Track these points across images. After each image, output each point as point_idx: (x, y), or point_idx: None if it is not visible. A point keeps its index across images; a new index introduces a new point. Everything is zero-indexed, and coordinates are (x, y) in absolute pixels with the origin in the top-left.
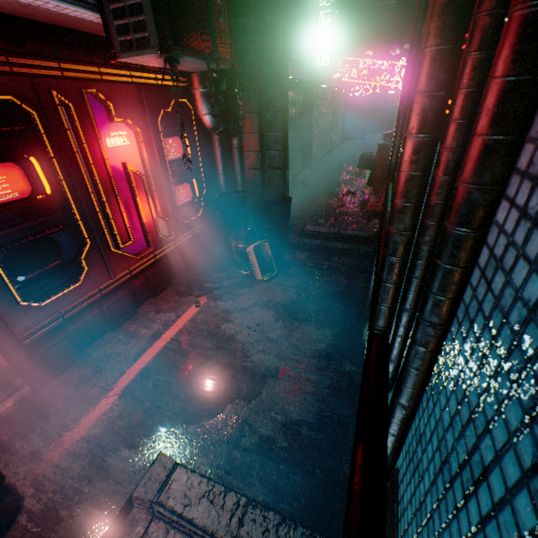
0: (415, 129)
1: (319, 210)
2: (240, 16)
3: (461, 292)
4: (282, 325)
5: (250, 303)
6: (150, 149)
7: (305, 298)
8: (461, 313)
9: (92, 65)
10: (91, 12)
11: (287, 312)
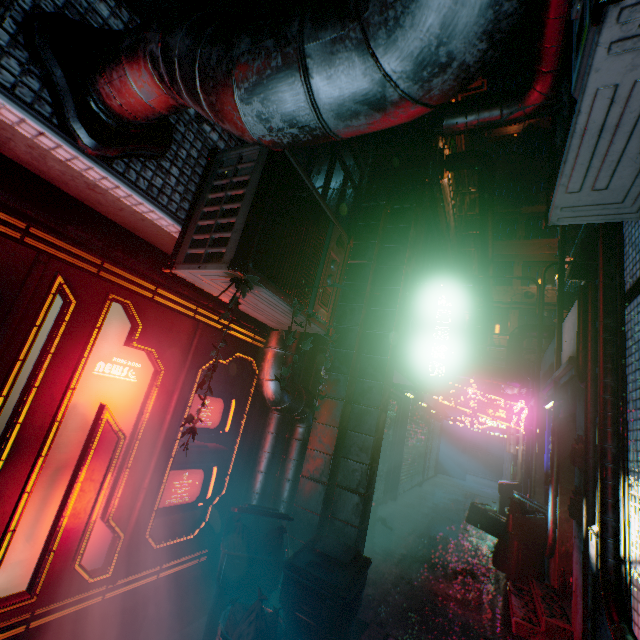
0: None
1: (414, 596)
2: (350, 300)
3: None
4: None
5: None
6: (165, 398)
7: None
8: None
9: (149, 281)
10: (172, 220)
11: None
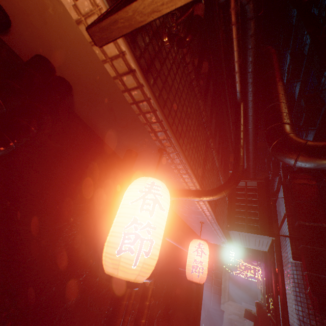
0: (273, 282)
1: None
2: None
3: (286, 307)
4: None
5: None
6: None
7: None
8: (290, 316)
9: None
10: None
11: None
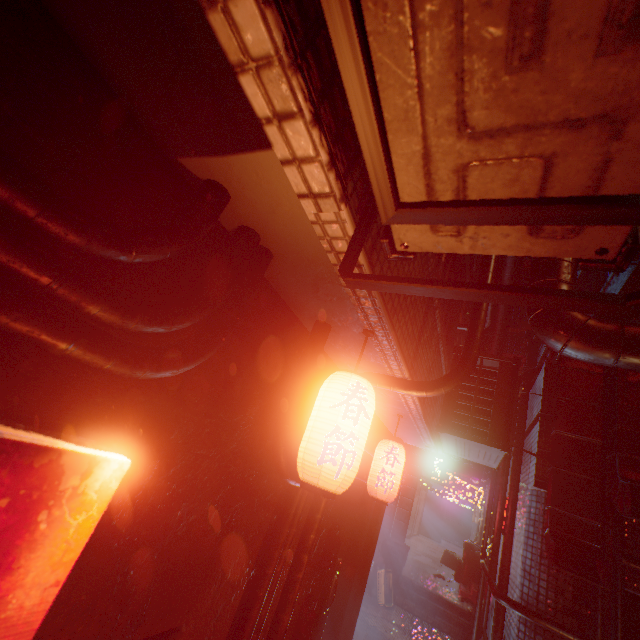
0: (498, 514)
1: (419, 575)
2: None
3: (510, 551)
4: (407, 637)
5: (379, 614)
6: None
7: (419, 632)
8: (513, 565)
9: None
10: None
11: (408, 632)
